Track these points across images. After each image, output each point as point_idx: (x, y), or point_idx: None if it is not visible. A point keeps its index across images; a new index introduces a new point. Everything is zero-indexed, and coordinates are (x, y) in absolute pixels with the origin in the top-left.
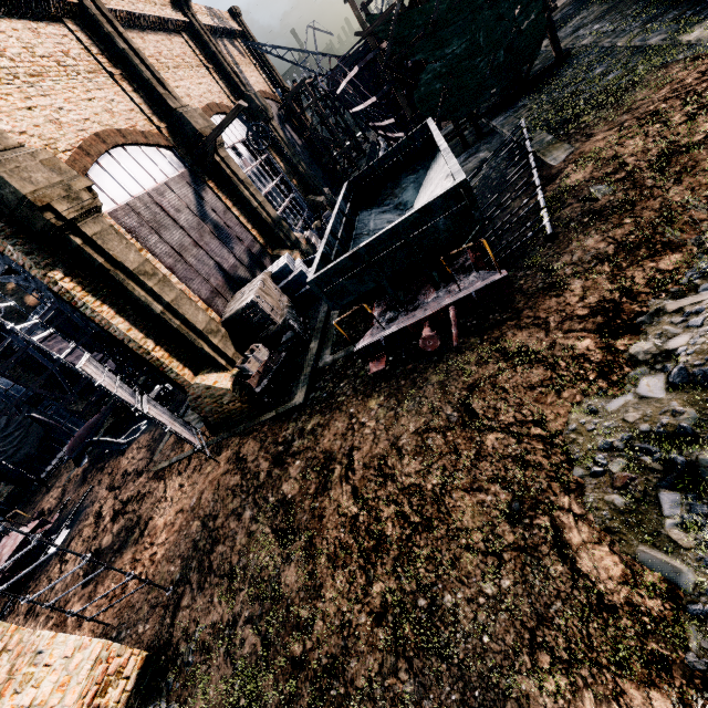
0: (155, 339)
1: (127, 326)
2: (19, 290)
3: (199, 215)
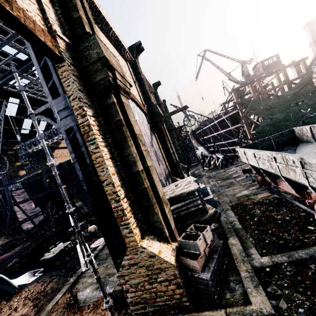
0: (125, 191)
1: (113, 171)
2: (20, 166)
3: (151, 142)
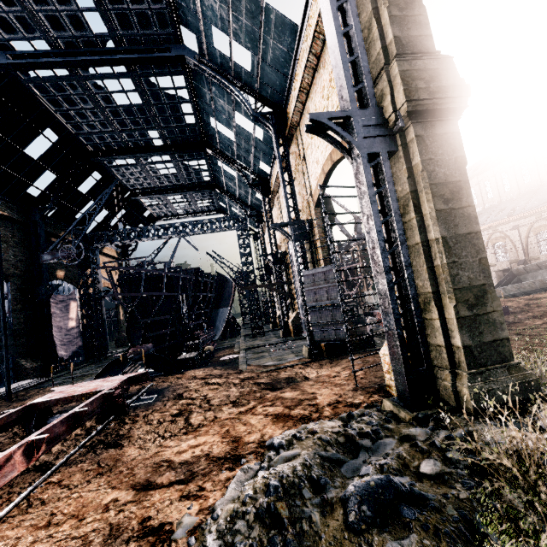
0: None
1: None
2: (59, 264)
3: None
